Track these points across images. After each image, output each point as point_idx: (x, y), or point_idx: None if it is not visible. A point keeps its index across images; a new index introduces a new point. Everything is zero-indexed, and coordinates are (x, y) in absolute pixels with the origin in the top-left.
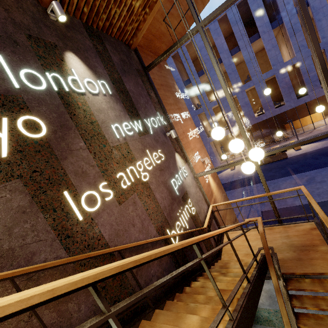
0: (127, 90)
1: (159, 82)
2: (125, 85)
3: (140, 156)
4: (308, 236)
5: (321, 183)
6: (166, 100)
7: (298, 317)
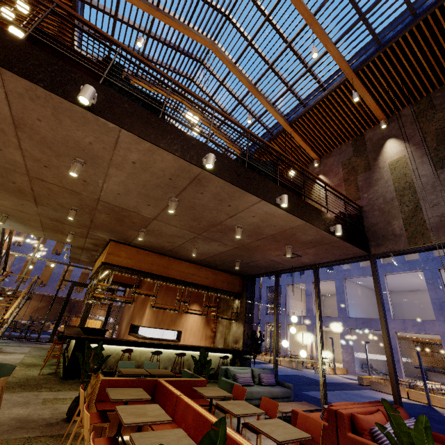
0: None
1: None
2: None
3: None
4: None
5: None
6: None
7: None
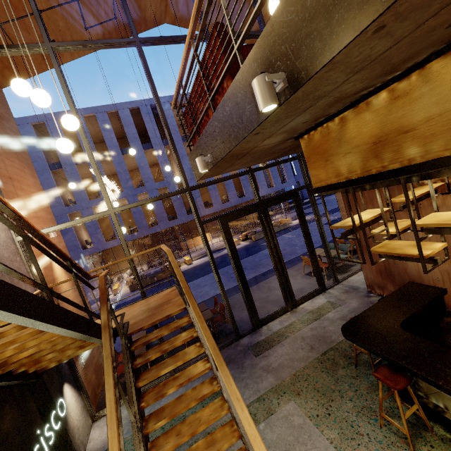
0: None
1: None
2: None
3: None
4: (167, 296)
5: (204, 286)
6: None
7: (139, 377)
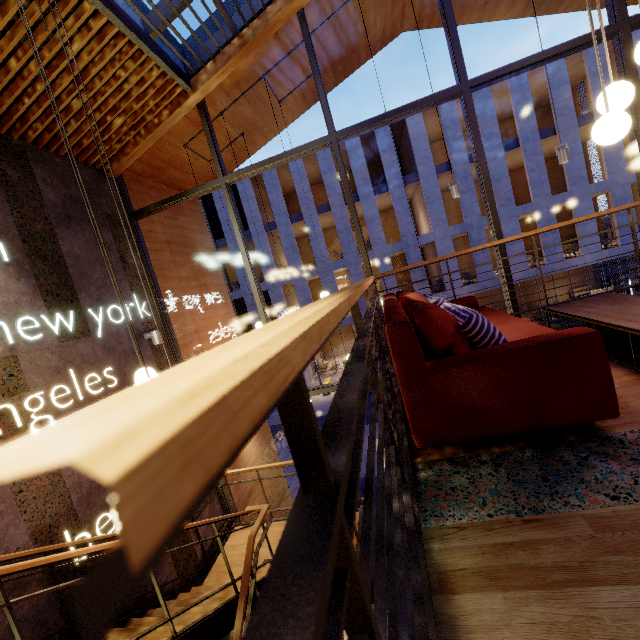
0: (61, 254)
1: (164, 238)
2: (59, 245)
3: (44, 382)
4: None
5: None
6: (170, 270)
7: None
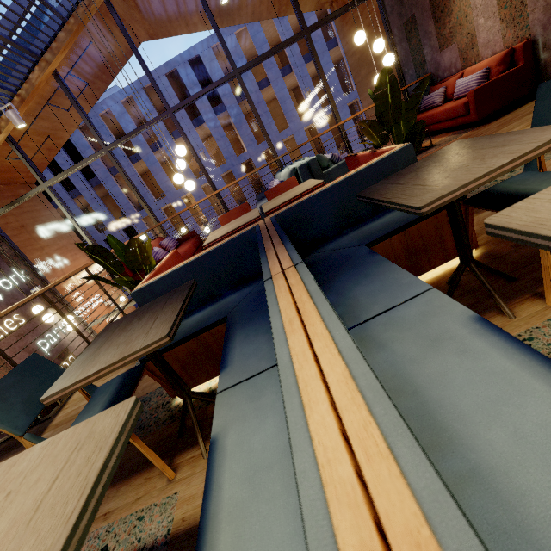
0: None
1: (18, 225)
2: None
3: None
4: None
5: None
6: (32, 245)
7: None
